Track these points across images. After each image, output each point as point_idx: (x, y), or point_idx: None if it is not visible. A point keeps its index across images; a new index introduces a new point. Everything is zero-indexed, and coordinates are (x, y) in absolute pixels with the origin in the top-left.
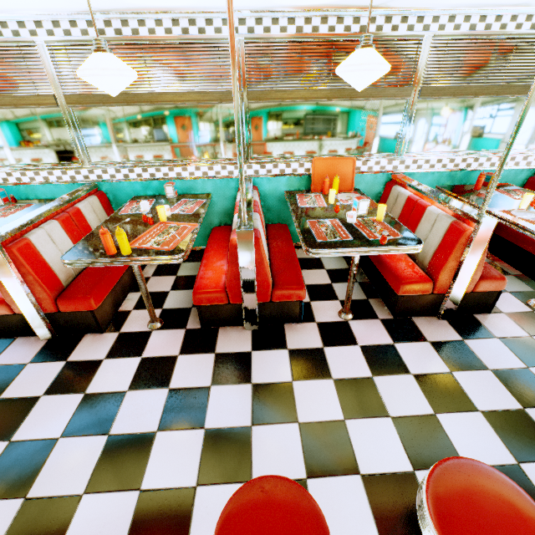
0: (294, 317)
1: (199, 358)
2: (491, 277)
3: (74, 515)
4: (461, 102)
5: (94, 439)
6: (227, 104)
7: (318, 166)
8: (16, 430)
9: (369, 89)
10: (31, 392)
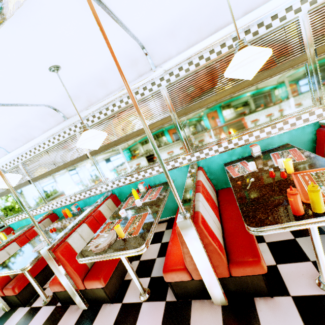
0: None
1: None
2: None
3: None
4: None
5: None
6: (294, 68)
7: None
8: None
9: None
10: None
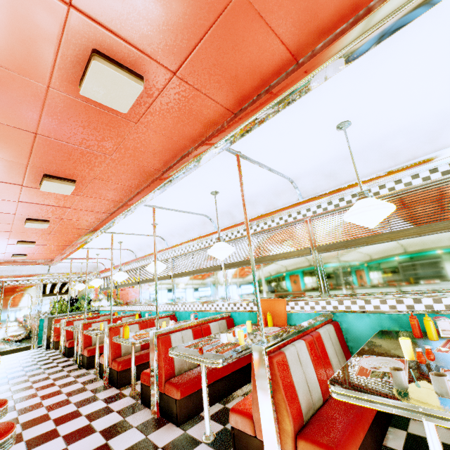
0: (174, 417)
1: (117, 417)
2: (313, 438)
3: (14, 445)
4: (362, 250)
5: (53, 426)
6: (219, 271)
7: (262, 305)
8: (53, 410)
9: (281, 253)
10: (74, 400)
